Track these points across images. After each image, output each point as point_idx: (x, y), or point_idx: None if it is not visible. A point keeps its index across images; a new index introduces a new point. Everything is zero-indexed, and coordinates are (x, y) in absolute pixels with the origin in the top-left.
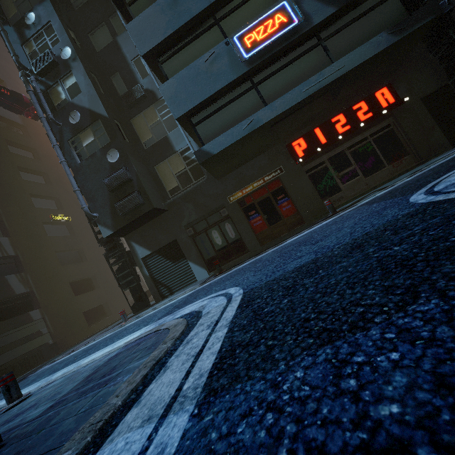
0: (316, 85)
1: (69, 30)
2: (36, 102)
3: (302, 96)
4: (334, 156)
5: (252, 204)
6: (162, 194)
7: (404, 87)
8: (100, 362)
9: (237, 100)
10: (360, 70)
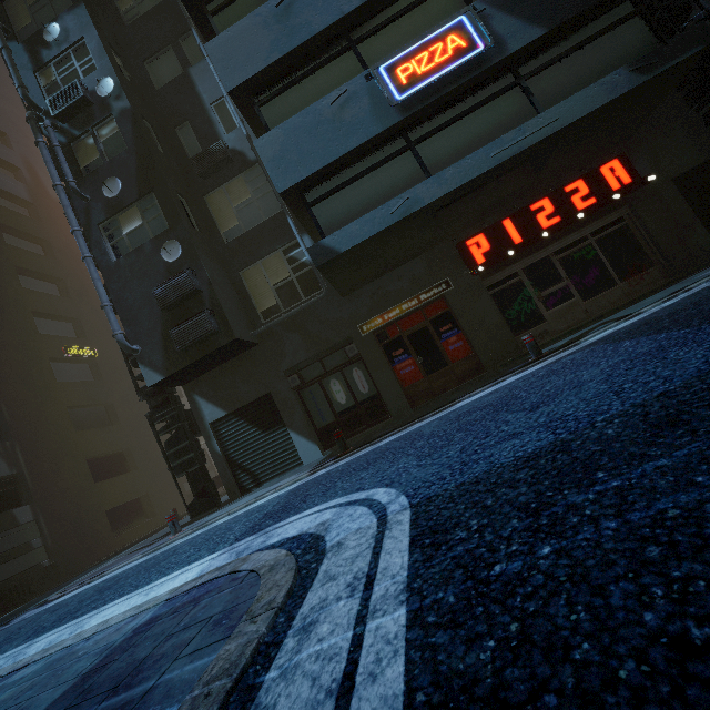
0: (512, 147)
1: (113, 53)
2: (50, 161)
3: (490, 163)
4: (533, 264)
5: (399, 338)
6: (250, 317)
7: (645, 160)
8: (117, 634)
9: (382, 167)
10: (582, 127)
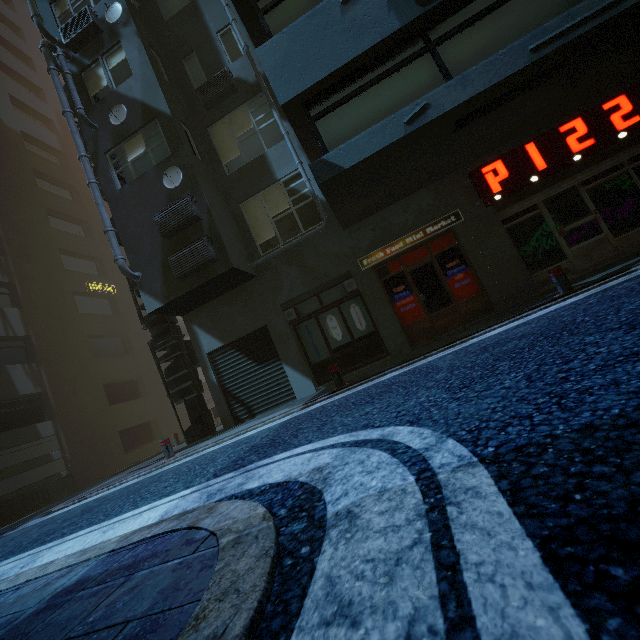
0: (556, 37)
1: None
2: (61, 88)
3: (527, 58)
4: (556, 195)
5: (401, 274)
6: (249, 249)
7: None
8: (36, 596)
9: (396, 74)
10: None
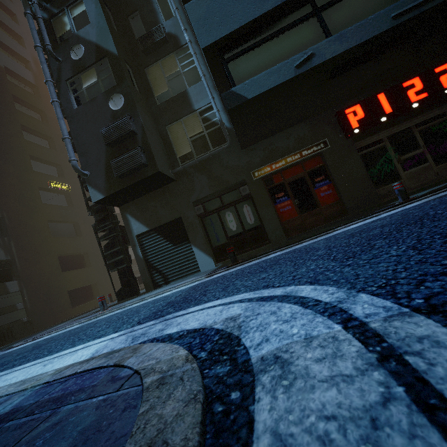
0: (412, 8)
1: None
2: (34, 28)
3: (389, 23)
4: (397, 133)
5: (282, 184)
6: (171, 160)
7: None
8: None
9: (290, 30)
10: None
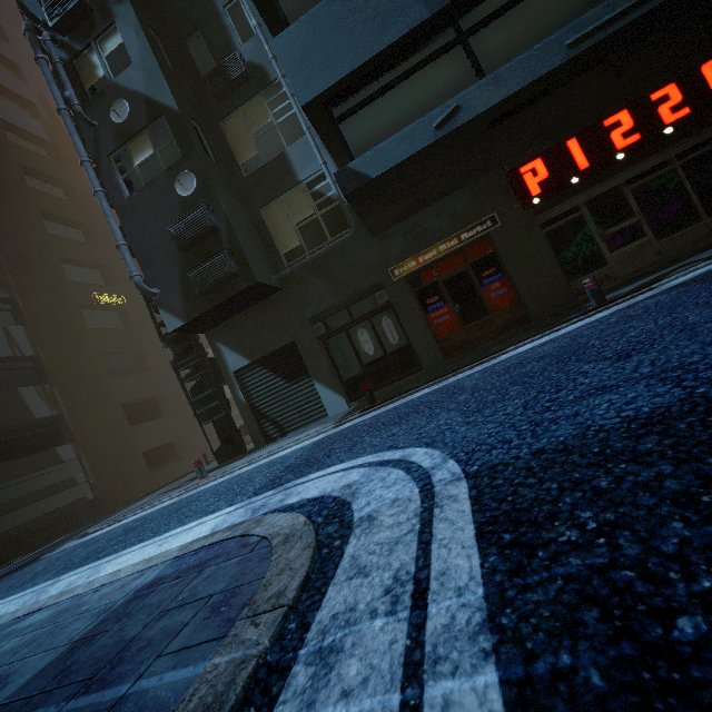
0: (595, 30)
1: None
2: (52, 81)
3: (563, 54)
4: (599, 196)
5: (434, 284)
6: (272, 260)
7: None
8: (120, 593)
9: (425, 69)
10: None
